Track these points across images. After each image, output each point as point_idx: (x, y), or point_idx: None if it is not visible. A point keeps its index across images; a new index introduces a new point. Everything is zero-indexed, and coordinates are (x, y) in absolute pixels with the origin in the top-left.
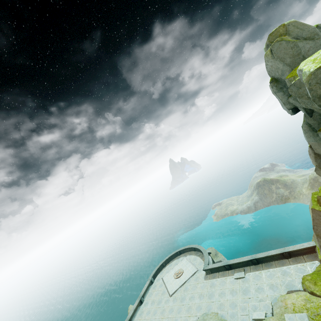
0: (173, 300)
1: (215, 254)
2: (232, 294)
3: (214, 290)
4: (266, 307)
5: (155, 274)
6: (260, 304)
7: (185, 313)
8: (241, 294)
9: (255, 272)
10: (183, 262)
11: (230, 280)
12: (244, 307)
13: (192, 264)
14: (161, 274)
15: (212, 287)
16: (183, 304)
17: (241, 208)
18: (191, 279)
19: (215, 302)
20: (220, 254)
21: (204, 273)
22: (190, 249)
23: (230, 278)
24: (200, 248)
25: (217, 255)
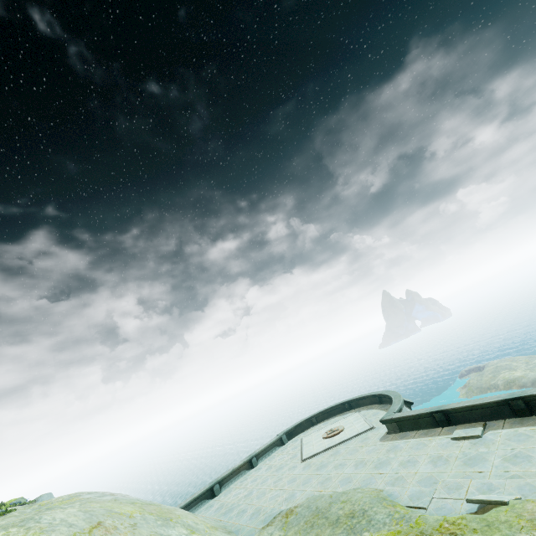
0: (304, 466)
1: None
2: (434, 463)
3: (394, 455)
4: (526, 488)
5: (292, 431)
6: (507, 481)
7: (315, 486)
8: (459, 464)
9: (515, 429)
10: (350, 417)
11: (440, 441)
12: (455, 484)
13: (365, 420)
14: (304, 433)
15: (391, 452)
16: (318, 473)
17: (534, 375)
18: (352, 440)
19: (387, 474)
20: None
21: (385, 432)
22: (372, 399)
23: (441, 439)
24: (390, 393)
25: None
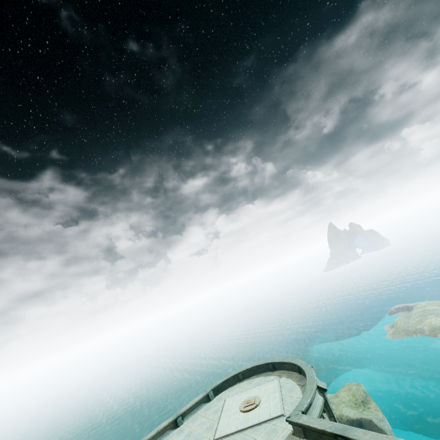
0: None
1: (362, 400)
2: None
3: None
4: None
5: (220, 386)
6: None
7: None
8: None
9: None
10: (269, 385)
11: None
12: None
13: (280, 397)
14: (229, 391)
15: None
16: None
17: None
18: (261, 427)
19: None
20: (375, 406)
21: (291, 429)
22: (293, 366)
23: None
24: (307, 371)
25: (367, 404)
